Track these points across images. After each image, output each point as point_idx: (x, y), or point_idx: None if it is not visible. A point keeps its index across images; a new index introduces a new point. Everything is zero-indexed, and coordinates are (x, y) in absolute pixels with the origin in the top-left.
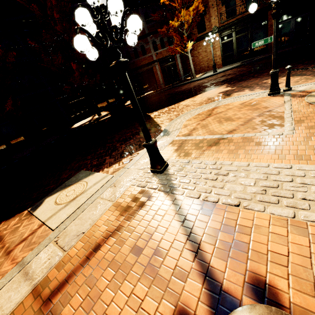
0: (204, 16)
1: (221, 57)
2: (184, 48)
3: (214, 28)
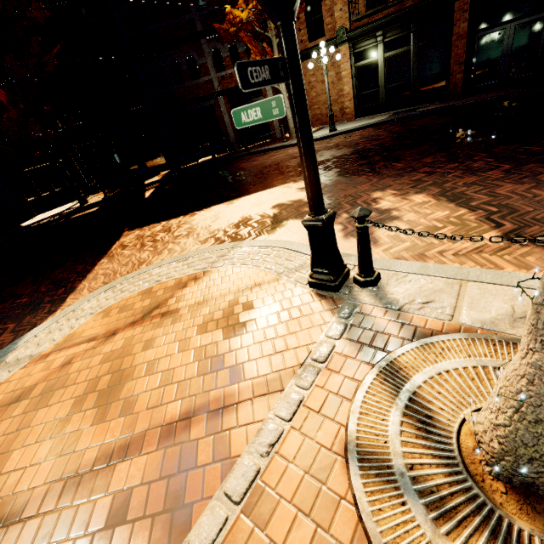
0: (322, 2)
1: (353, 97)
2: None
3: (339, 31)
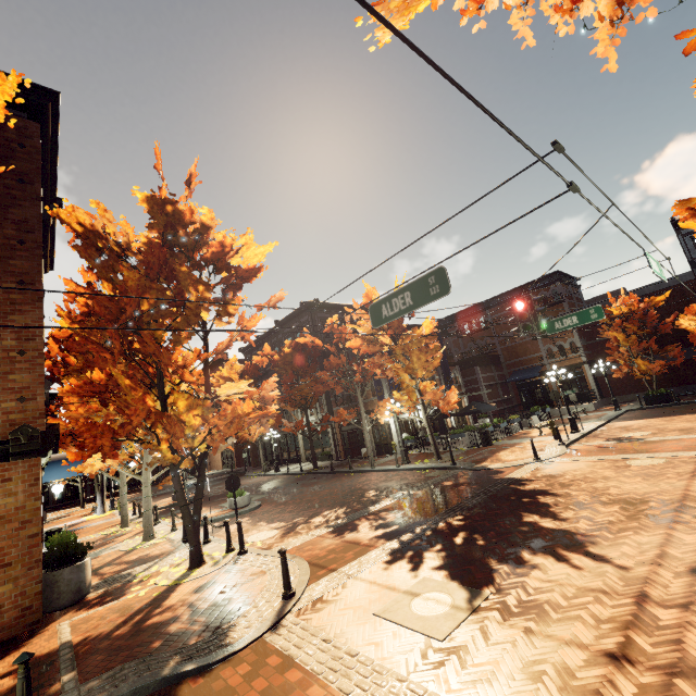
0: None
1: (222, 461)
2: None
3: None
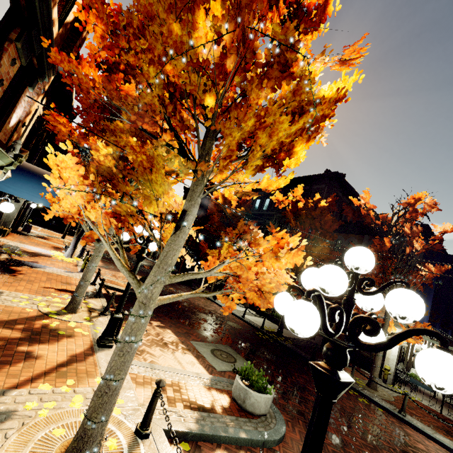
0: None
1: None
2: None
3: None
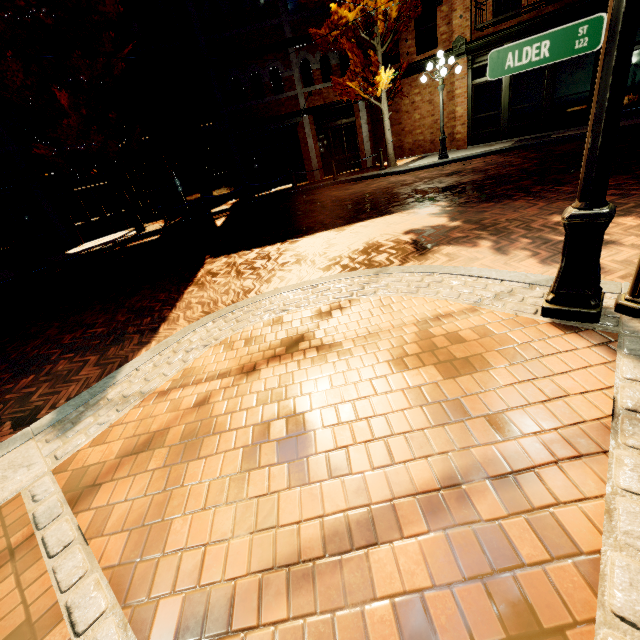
0: (438, 8)
1: (466, 121)
2: (372, 86)
3: (457, 41)
